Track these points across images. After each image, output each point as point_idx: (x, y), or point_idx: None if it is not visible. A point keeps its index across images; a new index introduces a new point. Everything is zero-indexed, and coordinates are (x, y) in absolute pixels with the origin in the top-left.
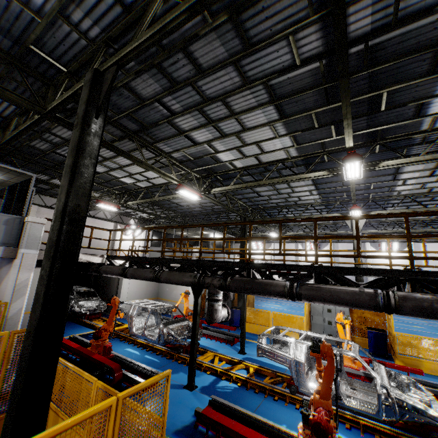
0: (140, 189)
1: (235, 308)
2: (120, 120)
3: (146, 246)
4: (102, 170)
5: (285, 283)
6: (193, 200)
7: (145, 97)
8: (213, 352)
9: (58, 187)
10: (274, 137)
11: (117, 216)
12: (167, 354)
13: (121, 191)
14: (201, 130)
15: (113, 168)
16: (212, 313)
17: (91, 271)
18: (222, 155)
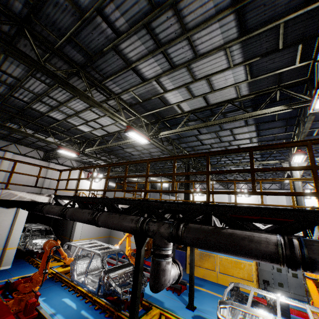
0: (97, 138)
1: (180, 250)
2: (64, 49)
3: (90, 185)
4: (61, 117)
5: (276, 238)
6: (143, 149)
7: (84, 8)
8: (158, 307)
9: (21, 133)
10: (228, 68)
11: (82, 165)
12: (106, 308)
13: (81, 141)
14: (149, 60)
15: (69, 115)
16: (158, 275)
17: (36, 210)
18: (170, 96)
